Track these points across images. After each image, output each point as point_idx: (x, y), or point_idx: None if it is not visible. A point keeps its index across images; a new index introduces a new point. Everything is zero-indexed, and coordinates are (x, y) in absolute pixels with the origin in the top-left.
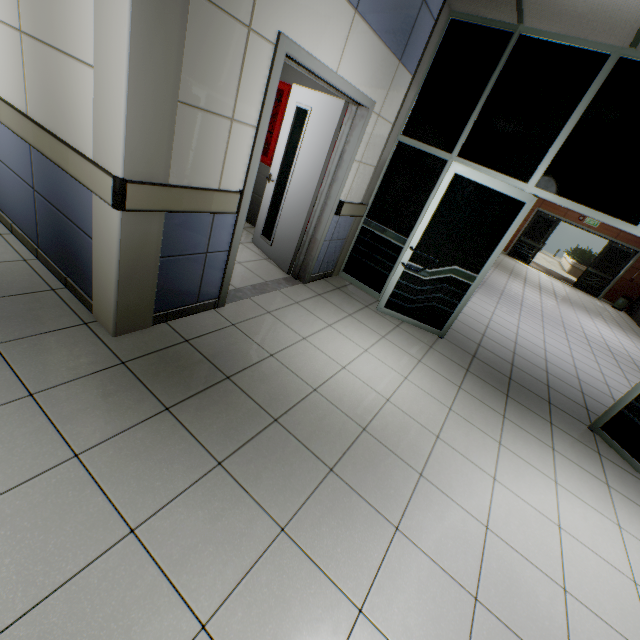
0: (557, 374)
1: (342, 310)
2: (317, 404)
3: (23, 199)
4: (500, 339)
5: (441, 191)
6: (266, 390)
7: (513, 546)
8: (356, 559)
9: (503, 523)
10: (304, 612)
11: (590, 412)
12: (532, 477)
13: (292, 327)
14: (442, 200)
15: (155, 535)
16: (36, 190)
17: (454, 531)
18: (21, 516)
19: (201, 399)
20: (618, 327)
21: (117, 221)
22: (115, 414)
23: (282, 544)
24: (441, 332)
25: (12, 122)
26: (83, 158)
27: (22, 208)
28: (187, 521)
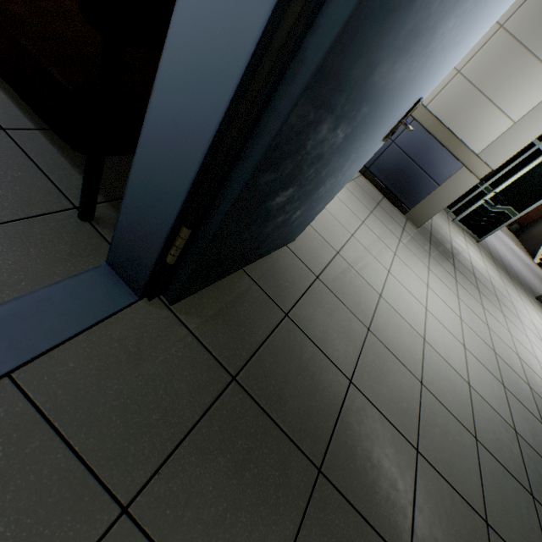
0: (515, 270)
1: (444, 220)
2: (476, 271)
3: None
4: (491, 246)
5: (531, 166)
6: (463, 262)
7: (541, 332)
8: (518, 325)
9: (536, 325)
10: (520, 335)
11: (532, 291)
12: (533, 313)
13: (443, 229)
14: (527, 171)
15: (486, 308)
16: (395, 143)
17: (529, 324)
18: (465, 297)
19: (455, 263)
20: (516, 244)
21: (473, 185)
22: (448, 266)
23: (505, 317)
24: (479, 240)
25: None
26: (473, 153)
27: None
28: (487, 306)
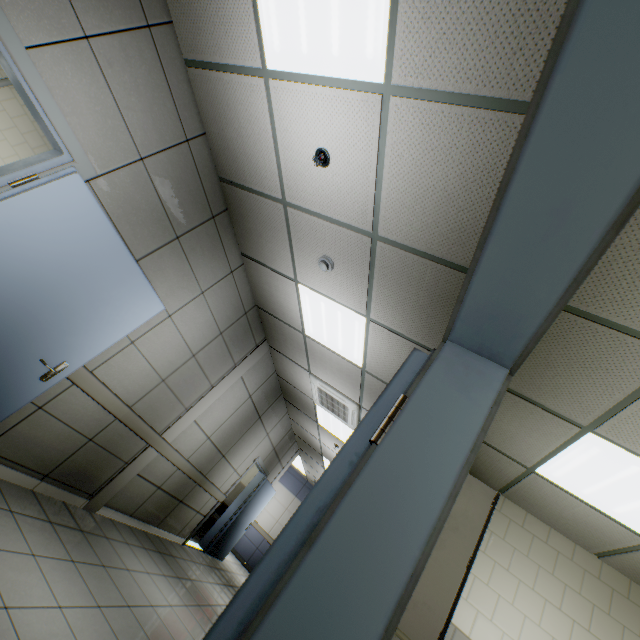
0: None
1: None
2: None
3: (249, 548)
4: None
5: None
6: None
7: None
8: None
9: None
10: None
11: None
12: None
13: None
14: None
15: None
16: (258, 549)
17: None
18: None
19: None
20: None
21: None
22: None
23: None
24: None
25: (264, 533)
26: None
27: (246, 550)
28: None
